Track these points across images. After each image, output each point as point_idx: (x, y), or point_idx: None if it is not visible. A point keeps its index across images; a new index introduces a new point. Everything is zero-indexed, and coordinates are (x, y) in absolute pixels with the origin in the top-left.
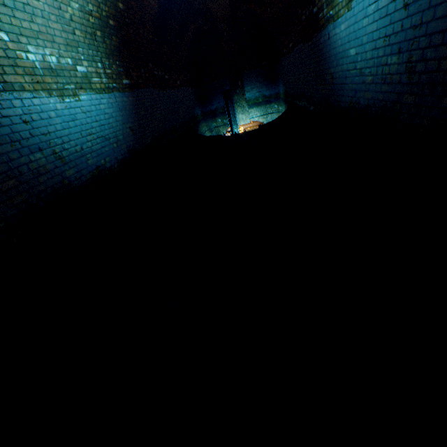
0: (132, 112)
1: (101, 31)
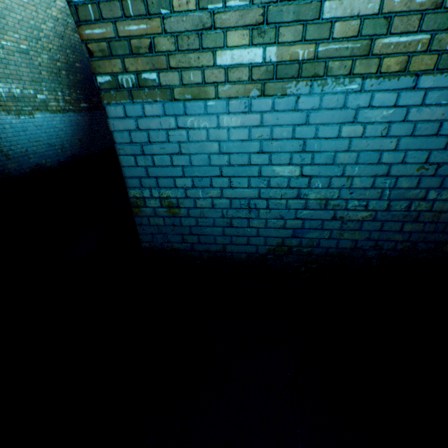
0: (85, 127)
1: (67, 70)
